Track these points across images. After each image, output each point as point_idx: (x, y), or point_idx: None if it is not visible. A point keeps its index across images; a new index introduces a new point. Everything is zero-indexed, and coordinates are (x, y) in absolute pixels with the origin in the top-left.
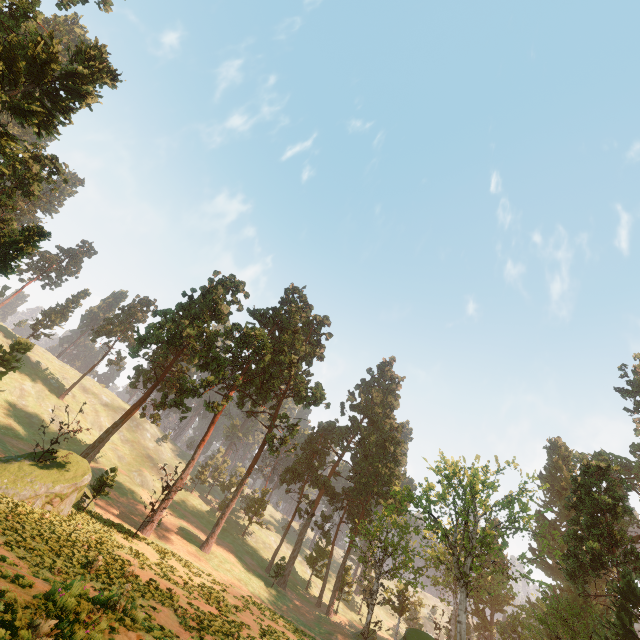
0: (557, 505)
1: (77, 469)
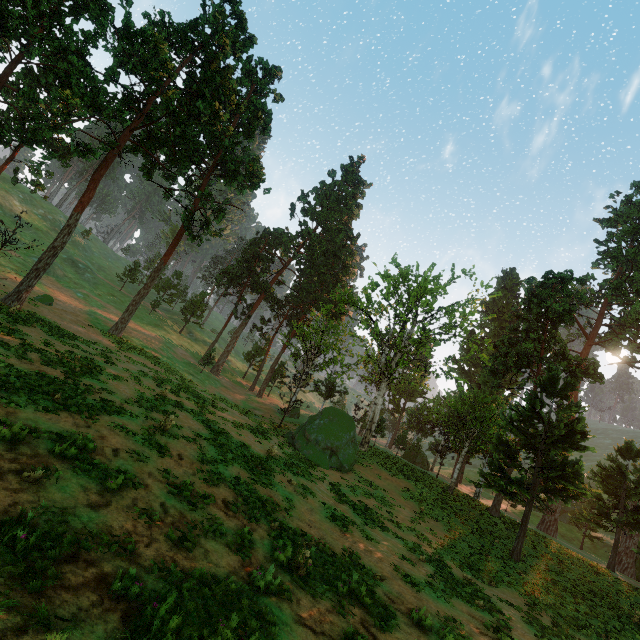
0: (490, 326)
1: None
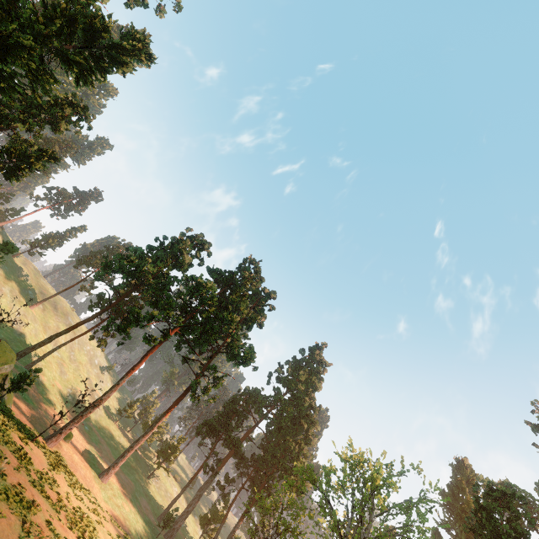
0: (455, 527)
1: (0, 357)
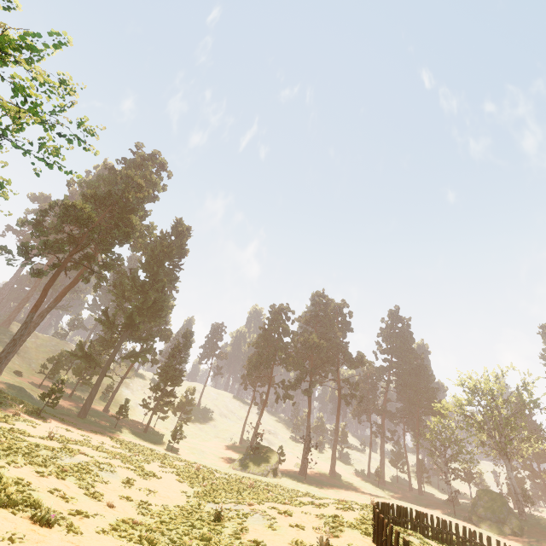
0: None
1: (272, 453)
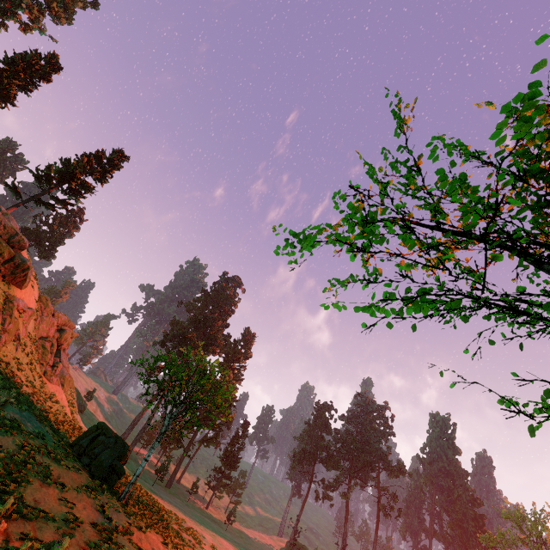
0: None
1: None
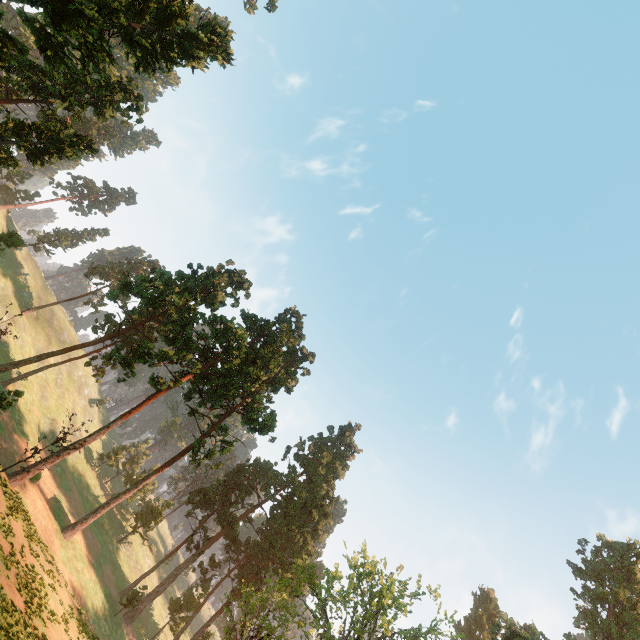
0: None
1: None
